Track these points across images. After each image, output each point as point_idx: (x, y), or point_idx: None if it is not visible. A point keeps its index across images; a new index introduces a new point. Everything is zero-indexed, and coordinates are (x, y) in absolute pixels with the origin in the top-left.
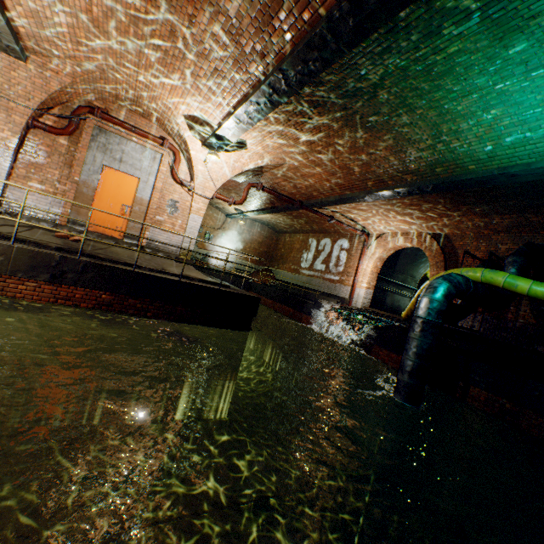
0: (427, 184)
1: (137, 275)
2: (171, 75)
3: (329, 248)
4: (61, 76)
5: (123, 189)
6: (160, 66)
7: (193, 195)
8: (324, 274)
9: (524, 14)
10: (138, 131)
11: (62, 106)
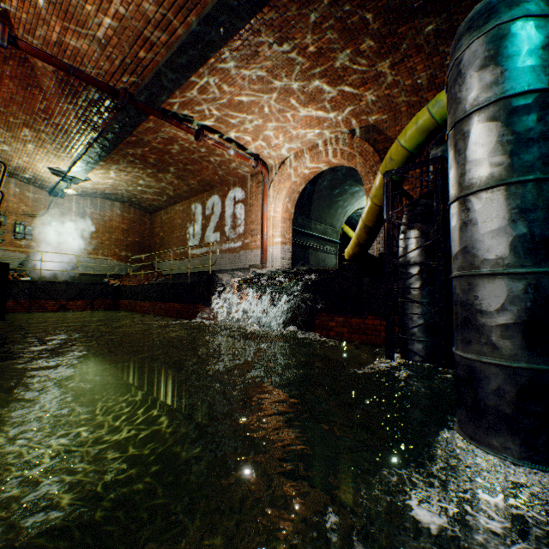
0: None
1: None
2: None
3: (219, 208)
4: None
5: None
6: None
7: None
8: (221, 246)
9: None
10: None
11: None
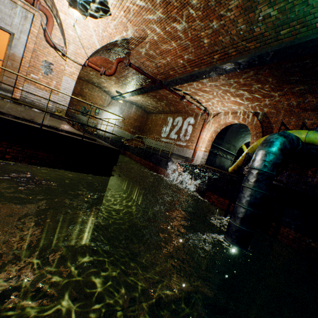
0: (268, 51)
1: None
2: None
3: (180, 124)
4: None
5: None
6: None
7: (66, 60)
8: (176, 142)
9: None
10: None
11: None
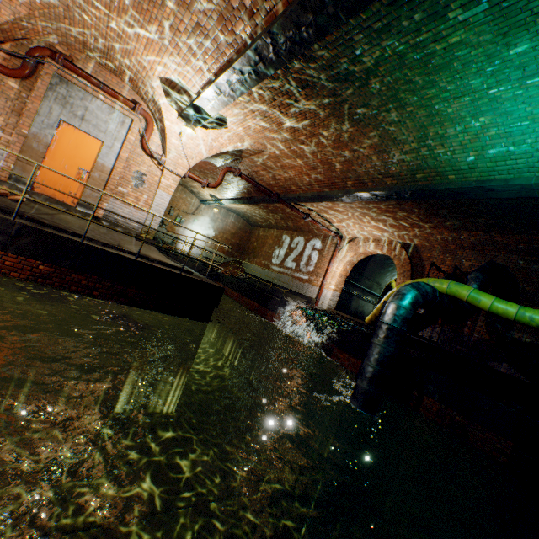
0: (405, 190)
1: (85, 248)
2: (147, 25)
3: (301, 247)
4: (15, 3)
5: (82, 150)
6: (135, 12)
7: (163, 170)
8: (294, 273)
9: (535, 7)
10: (107, 89)
11: (16, 43)
